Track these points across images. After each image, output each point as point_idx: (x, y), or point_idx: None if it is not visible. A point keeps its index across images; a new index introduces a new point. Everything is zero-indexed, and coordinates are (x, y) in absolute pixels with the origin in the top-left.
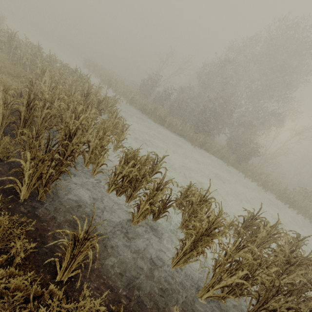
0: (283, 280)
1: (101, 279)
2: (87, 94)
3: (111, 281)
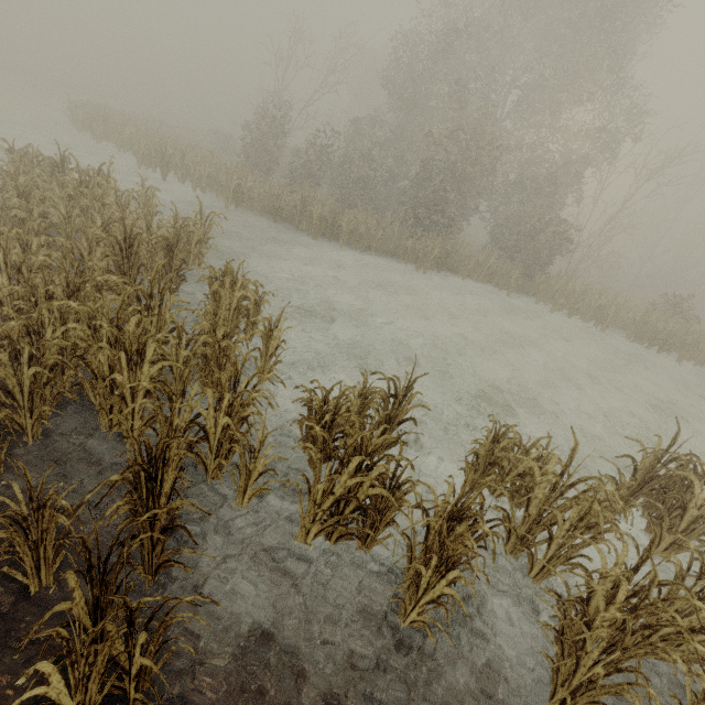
0: None
1: None
2: (130, 242)
3: None
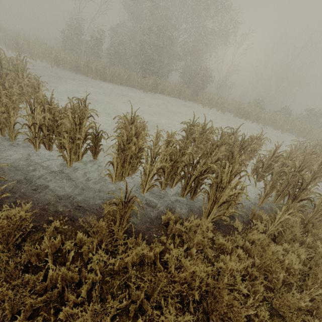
0: (210, 159)
1: (37, 207)
2: None
3: (50, 205)
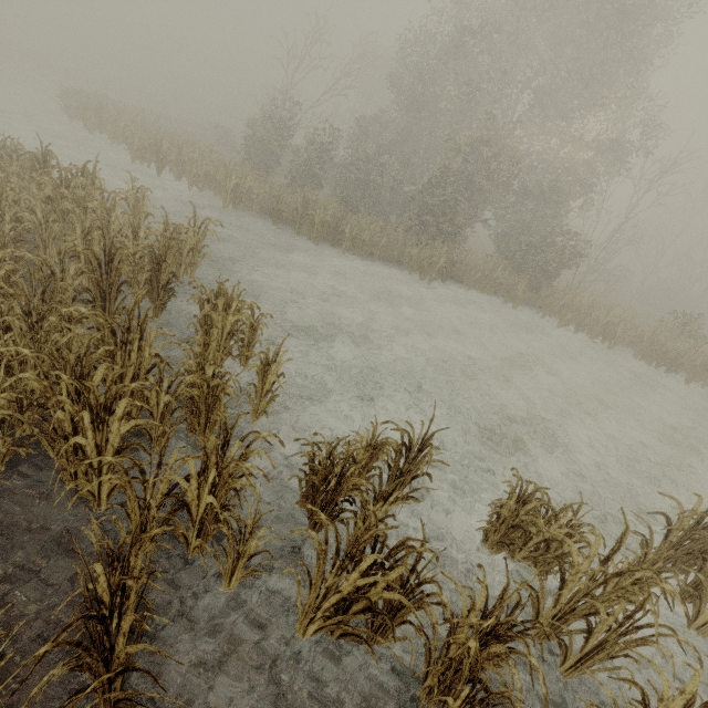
0: None
1: None
2: (110, 257)
3: None
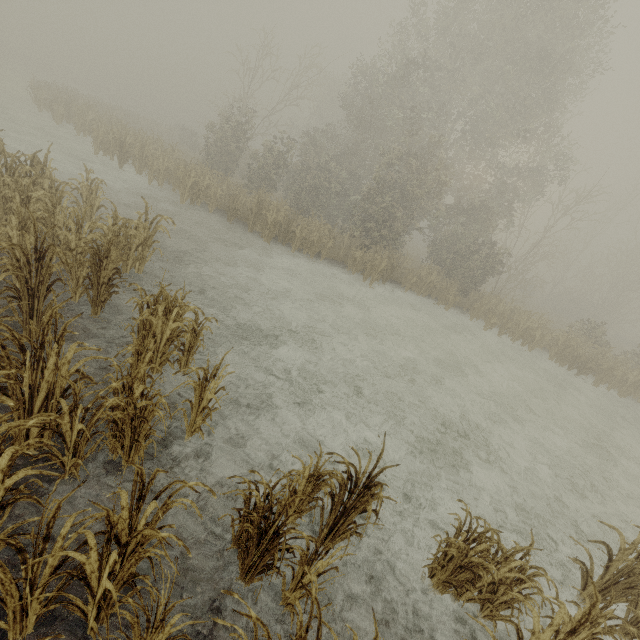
0: None
1: None
2: (41, 254)
3: None
